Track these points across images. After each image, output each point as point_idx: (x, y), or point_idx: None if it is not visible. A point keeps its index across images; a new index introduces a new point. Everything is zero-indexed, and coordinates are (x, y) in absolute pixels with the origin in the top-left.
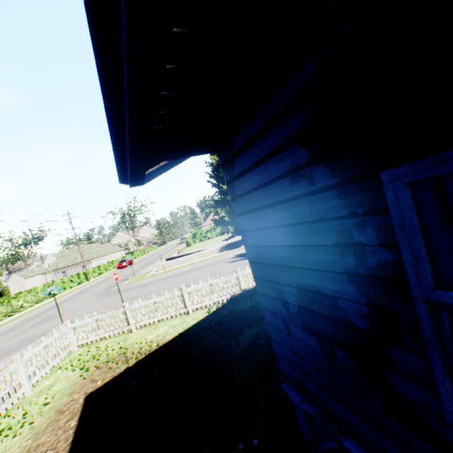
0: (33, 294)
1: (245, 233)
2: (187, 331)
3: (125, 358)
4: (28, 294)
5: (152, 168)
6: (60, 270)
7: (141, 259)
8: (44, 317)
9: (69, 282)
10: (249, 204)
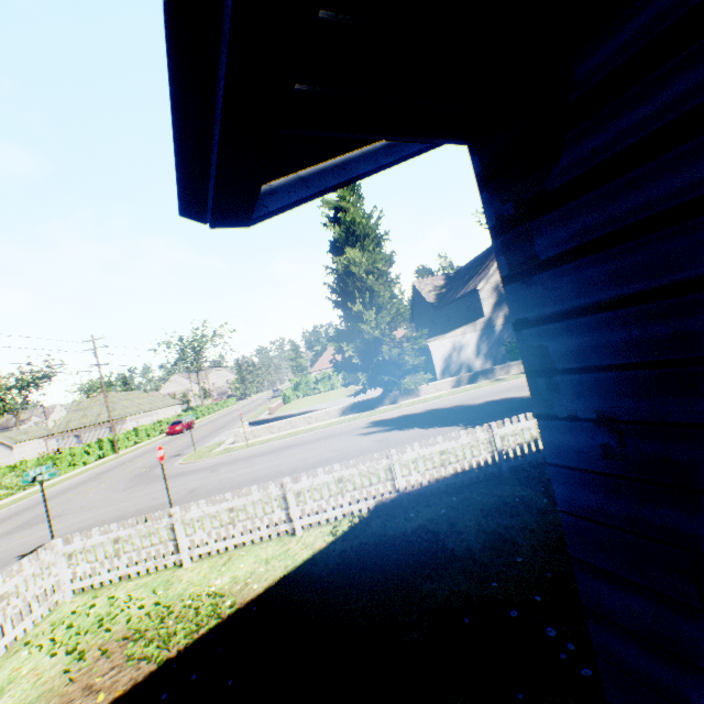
0: (18, 473)
1: (557, 379)
2: (295, 576)
3: (164, 633)
4: (9, 473)
5: (278, 179)
6: (72, 432)
7: (207, 420)
8: (28, 518)
9: (82, 454)
10: (612, 280)
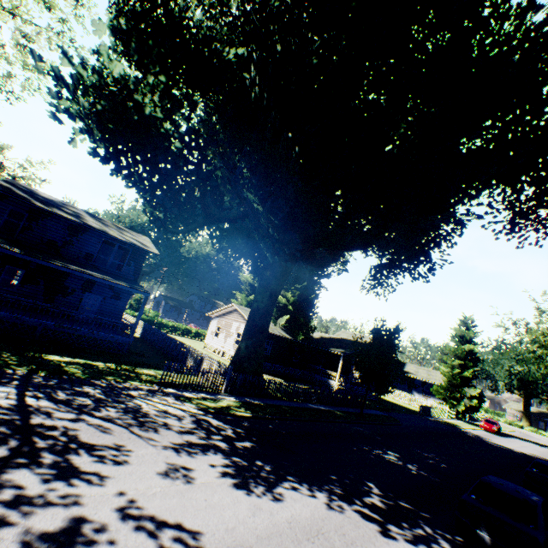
0: None
1: None
2: None
3: None
4: None
5: None
6: None
7: None
8: None
9: None
10: None
